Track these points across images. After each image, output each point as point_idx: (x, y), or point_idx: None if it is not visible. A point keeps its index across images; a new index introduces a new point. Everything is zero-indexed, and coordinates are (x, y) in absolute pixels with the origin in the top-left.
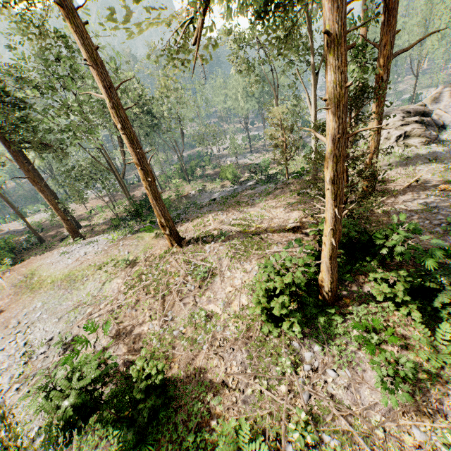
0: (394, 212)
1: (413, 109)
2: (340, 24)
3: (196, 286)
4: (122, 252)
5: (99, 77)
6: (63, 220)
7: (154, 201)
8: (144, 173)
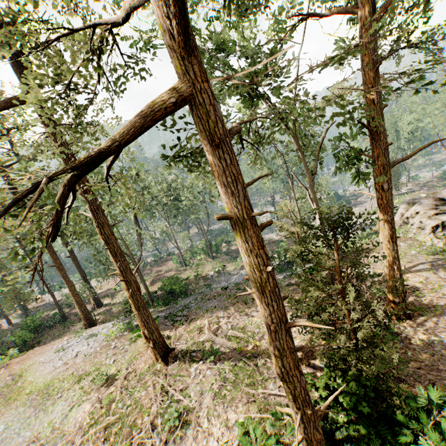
0: (439, 345)
1: None
2: (236, 208)
3: (160, 441)
4: (108, 359)
5: (88, 202)
6: (78, 305)
7: (137, 311)
8: (127, 283)
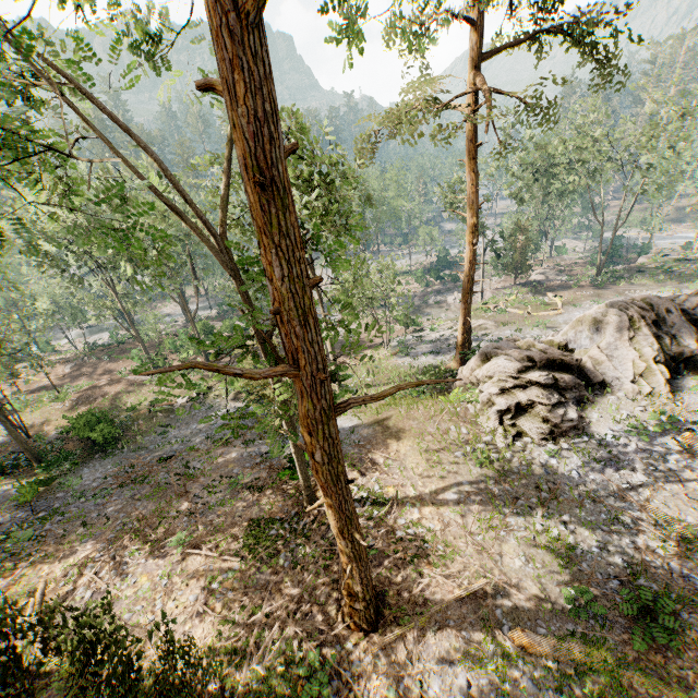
0: None
1: (541, 354)
2: None
3: None
4: None
5: None
6: None
7: None
8: None
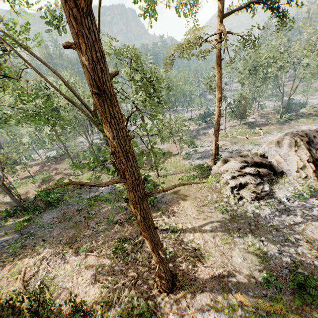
0: None
1: (251, 159)
2: None
3: None
4: None
5: None
6: None
7: None
8: None
